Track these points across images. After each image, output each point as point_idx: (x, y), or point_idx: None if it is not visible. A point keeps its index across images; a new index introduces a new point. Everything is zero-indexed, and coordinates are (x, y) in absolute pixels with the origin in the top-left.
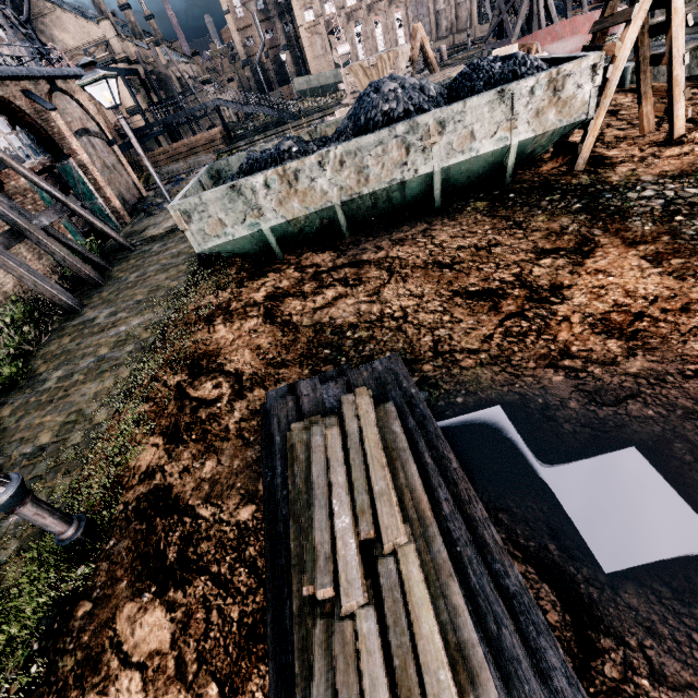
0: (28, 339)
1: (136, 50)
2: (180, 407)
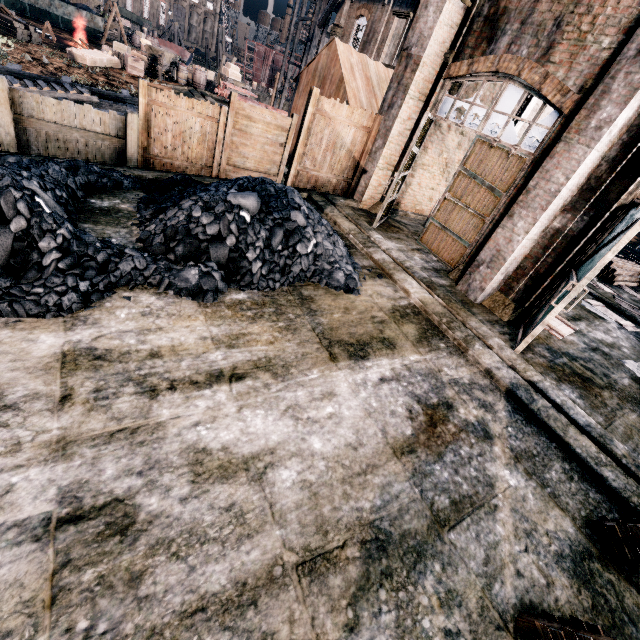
0: None
1: None
2: None
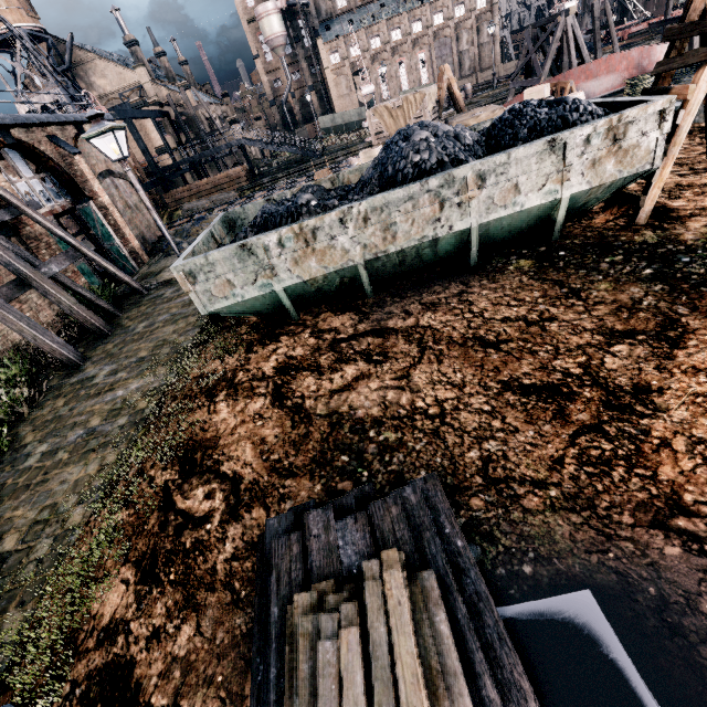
0: (20, 401)
1: (168, 94)
2: (163, 523)
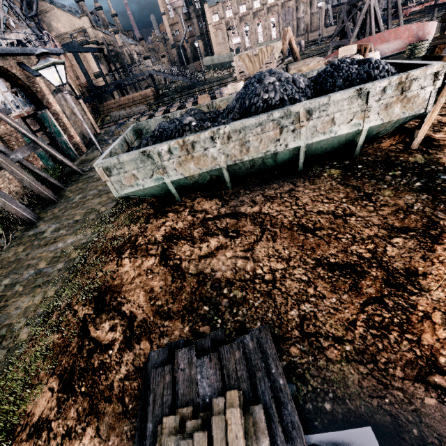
0: None
1: (102, 36)
2: (80, 346)
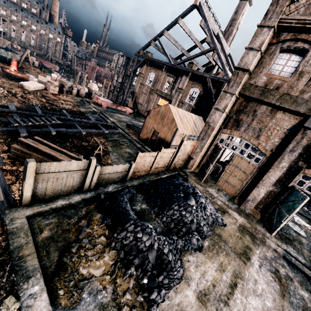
0: None
1: None
2: None
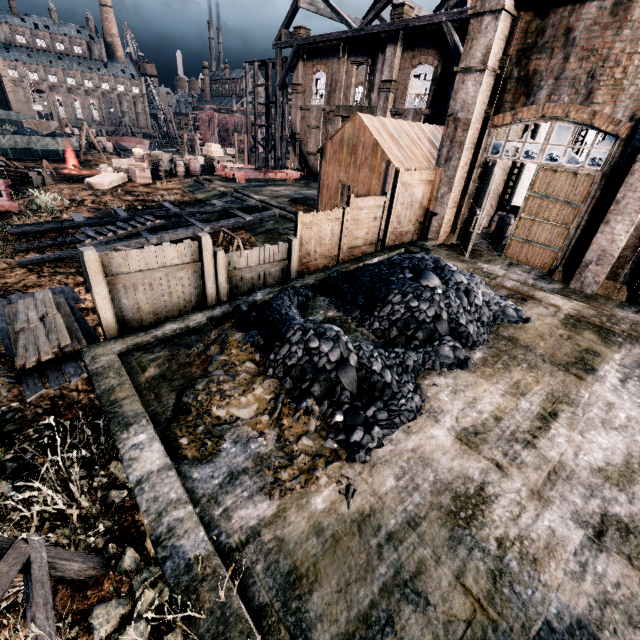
0: None
1: None
2: None
